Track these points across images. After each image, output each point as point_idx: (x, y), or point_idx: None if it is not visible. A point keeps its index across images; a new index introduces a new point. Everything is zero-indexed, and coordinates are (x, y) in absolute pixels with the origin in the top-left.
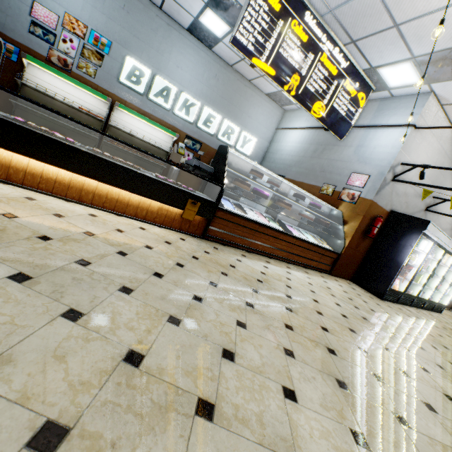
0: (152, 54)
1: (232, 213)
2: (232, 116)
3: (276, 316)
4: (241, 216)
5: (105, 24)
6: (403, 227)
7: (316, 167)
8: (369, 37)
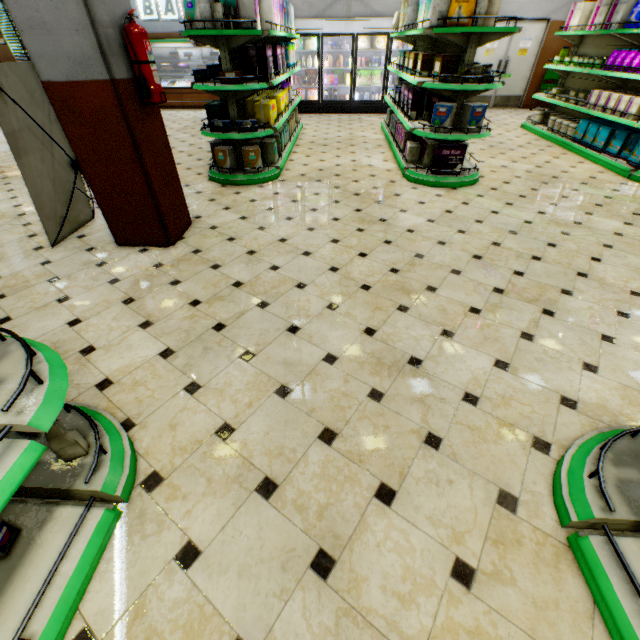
0: None
1: None
2: None
3: None
4: (165, 88)
5: None
6: None
7: None
8: None
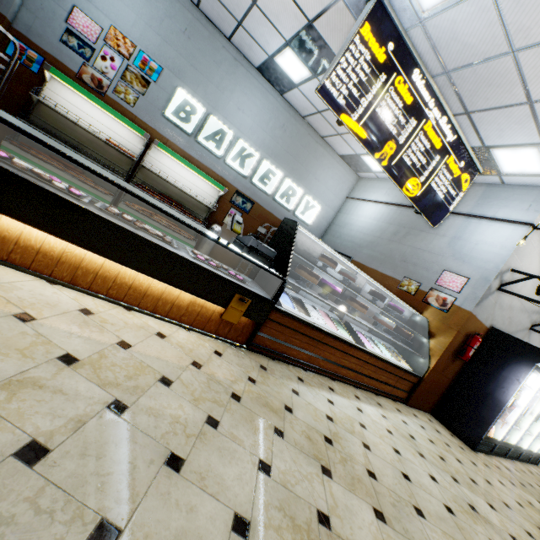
0: (211, 89)
1: (291, 316)
2: (295, 175)
3: None
4: (303, 321)
5: (158, 46)
6: (508, 353)
7: (395, 253)
8: (490, 111)
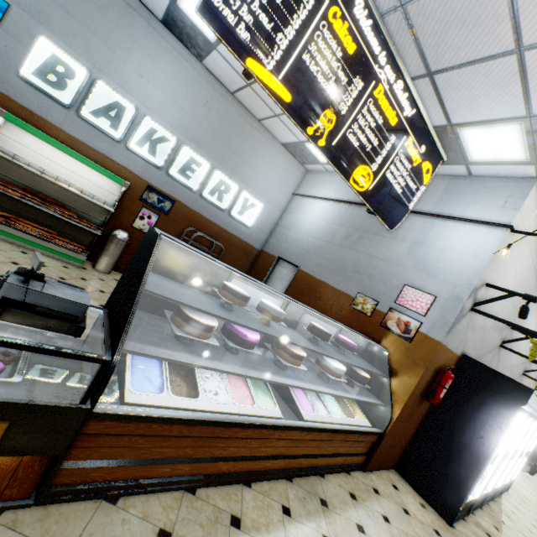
0: (95, 44)
1: (141, 419)
2: (228, 166)
3: None
4: (171, 419)
5: None
6: (485, 390)
7: (347, 262)
8: (461, 69)
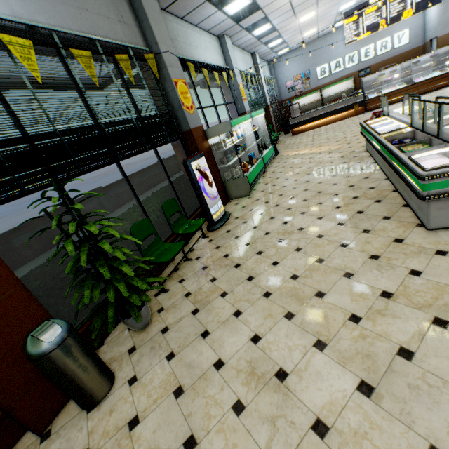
0: (324, 57)
1: (372, 98)
2: (380, 36)
3: None
4: (377, 96)
5: (304, 67)
6: None
7: (446, 20)
8: None
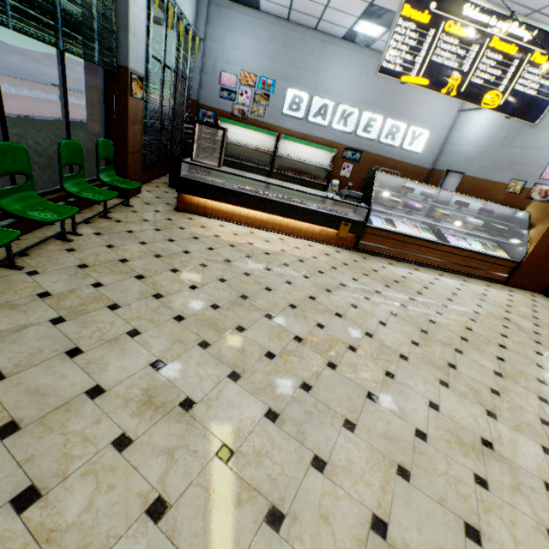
0: (309, 77)
1: (379, 229)
2: (396, 112)
3: (396, 300)
4: (388, 231)
5: (269, 67)
6: None
7: (504, 158)
8: None
